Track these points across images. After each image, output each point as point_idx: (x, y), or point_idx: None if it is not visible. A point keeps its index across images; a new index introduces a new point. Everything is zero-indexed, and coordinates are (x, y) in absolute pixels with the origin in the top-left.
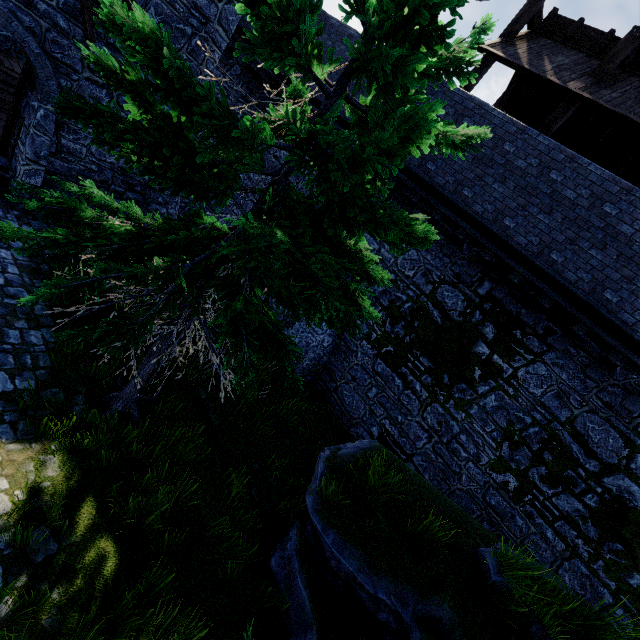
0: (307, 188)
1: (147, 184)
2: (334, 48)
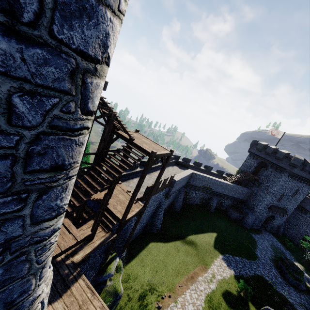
0: (309, 225)
1: (280, 226)
2: (309, 202)
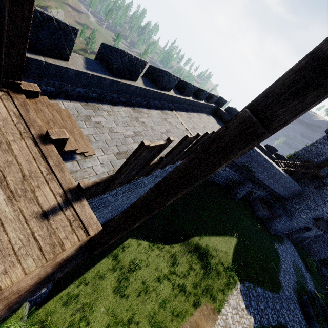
0: None
1: (306, 237)
2: None
